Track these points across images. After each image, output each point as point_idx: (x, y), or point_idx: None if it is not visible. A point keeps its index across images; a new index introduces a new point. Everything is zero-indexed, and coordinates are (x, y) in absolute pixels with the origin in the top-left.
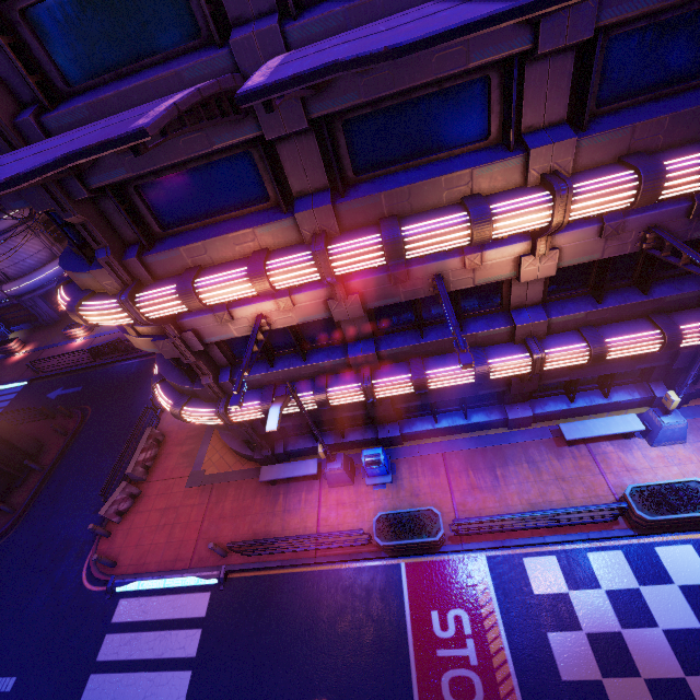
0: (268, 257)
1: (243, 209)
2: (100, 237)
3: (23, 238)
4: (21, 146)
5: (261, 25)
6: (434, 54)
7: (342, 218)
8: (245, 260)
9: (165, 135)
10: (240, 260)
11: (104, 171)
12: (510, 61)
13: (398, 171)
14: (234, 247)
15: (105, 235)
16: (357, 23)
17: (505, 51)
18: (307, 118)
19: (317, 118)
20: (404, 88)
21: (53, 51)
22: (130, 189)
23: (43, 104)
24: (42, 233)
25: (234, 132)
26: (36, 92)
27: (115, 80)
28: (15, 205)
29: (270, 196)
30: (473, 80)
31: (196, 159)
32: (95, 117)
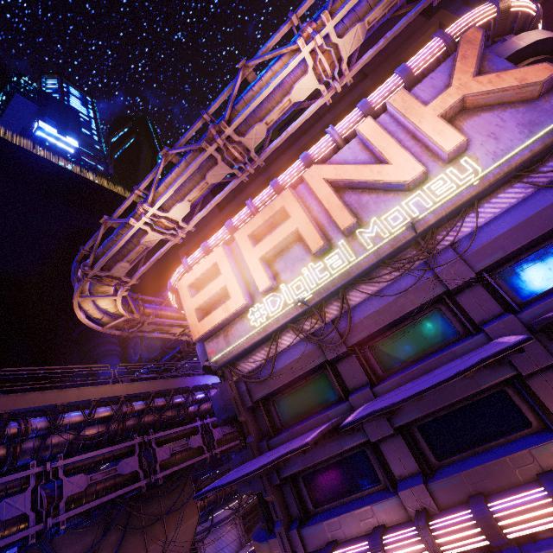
0: (384, 532)
1: (364, 490)
2: (279, 511)
3: (233, 522)
4: (258, 455)
5: (362, 390)
6: (455, 386)
7: (436, 495)
8: (368, 535)
9: (316, 444)
10: (364, 535)
11: (289, 466)
12: (510, 380)
13: (469, 455)
14: (359, 522)
15: (282, 510)
16: (407, 381)
17: (500, 377)
18: (393, 427)
19: (399, 426)
20: (445, 404)
21: (279, 413)
22: (299, 478)
23: (271, 435)
24: (239, 524)
25: (354, 439)
26: (270, 430)
27: (301, 420)
28: (245, 489)
29: (381, 479)
30: (494, 392)
31: (335, 456)
32: (290, 438)
